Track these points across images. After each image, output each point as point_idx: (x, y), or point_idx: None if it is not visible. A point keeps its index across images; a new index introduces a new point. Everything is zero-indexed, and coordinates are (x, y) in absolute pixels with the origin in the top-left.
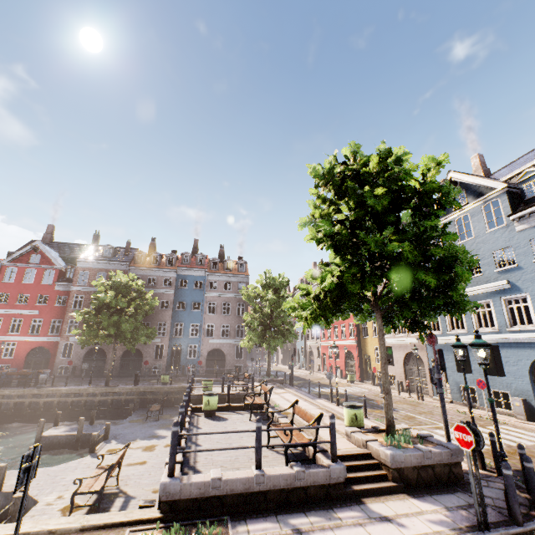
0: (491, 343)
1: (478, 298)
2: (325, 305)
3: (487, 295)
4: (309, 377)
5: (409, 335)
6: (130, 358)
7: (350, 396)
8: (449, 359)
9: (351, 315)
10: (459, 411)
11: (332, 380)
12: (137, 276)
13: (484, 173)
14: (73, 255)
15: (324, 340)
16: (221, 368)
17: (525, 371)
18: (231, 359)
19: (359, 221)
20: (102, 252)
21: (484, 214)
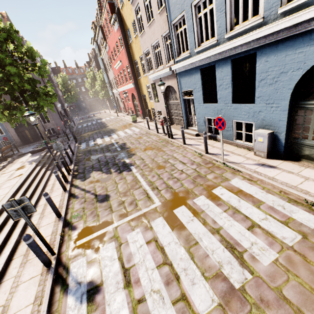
0: (247, 52)
1: None
2: None
3: None
4: (112, 122)
5: (165, 66)
6: None
7: (111, 148)
8: (196, 88)
9: (125, 56)
10: (196, 153)
11: (124, 122)
12: None
13: None
14: None
15: (119, 87)
16: (35, 135)
17: (287, 91)
18: (40, 125)
19: None
20: None
21: None
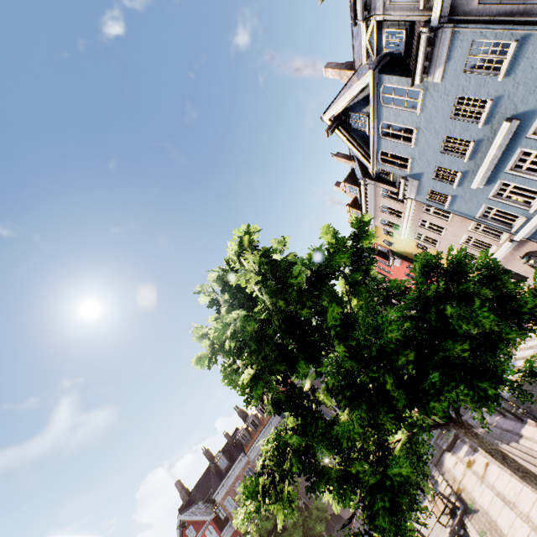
0: None
1: (505, 160)
2: (389, 535)
3: (509, 149)
4: None
5: (498, 245)
6: (335, 529)
7: None
8: None
9: None
10: None
11: None
12: (258, 454)
13: (348, 69)
14: (209, 488)
15: None
16: None
17: None
18: None
19: (283, 399)
20: (220, 468)
21: (392, 106)
